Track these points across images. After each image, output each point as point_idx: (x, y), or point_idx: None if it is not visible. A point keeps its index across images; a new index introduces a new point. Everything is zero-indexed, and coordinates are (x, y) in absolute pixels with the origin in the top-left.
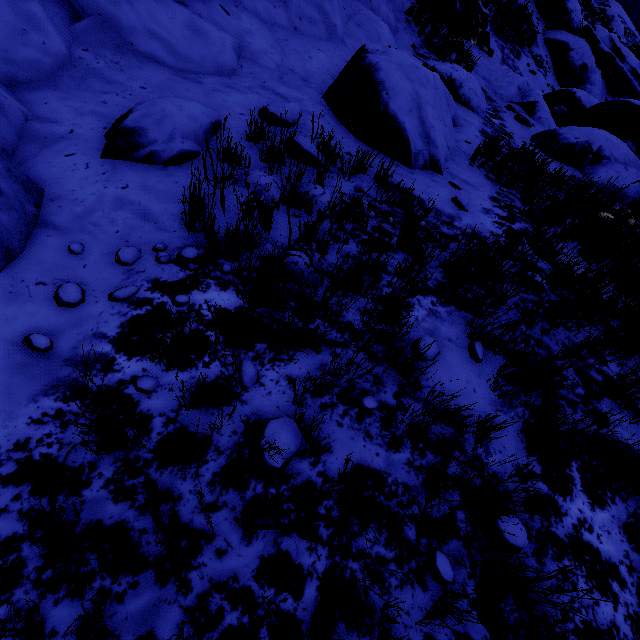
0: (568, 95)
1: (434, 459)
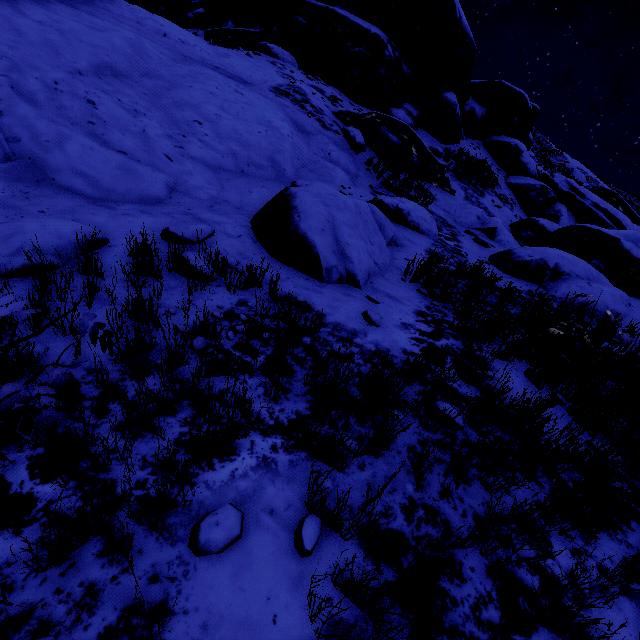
0: (532, 223)
1: None
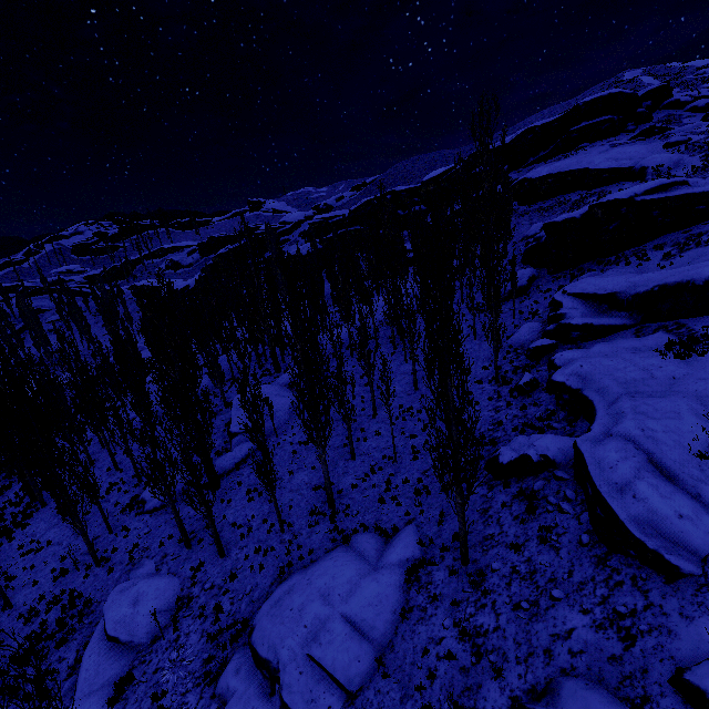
0: (708, 114)
1: None
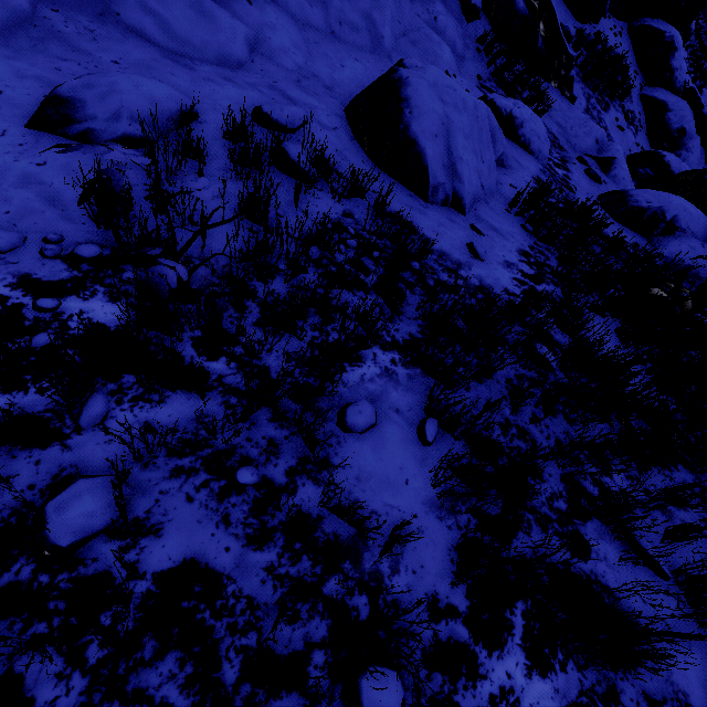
0: (656, 158)
1: (310, 568)
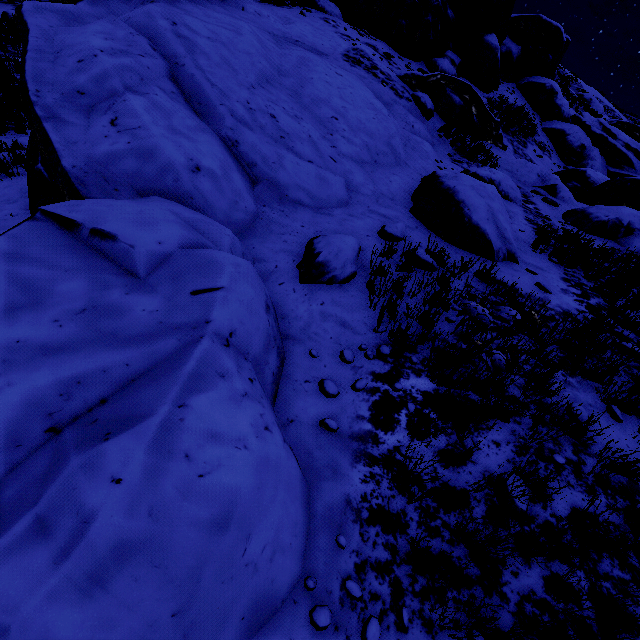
0: (577, 173)
1: (624, 502)
